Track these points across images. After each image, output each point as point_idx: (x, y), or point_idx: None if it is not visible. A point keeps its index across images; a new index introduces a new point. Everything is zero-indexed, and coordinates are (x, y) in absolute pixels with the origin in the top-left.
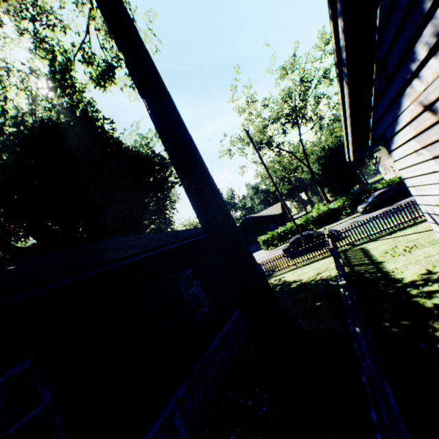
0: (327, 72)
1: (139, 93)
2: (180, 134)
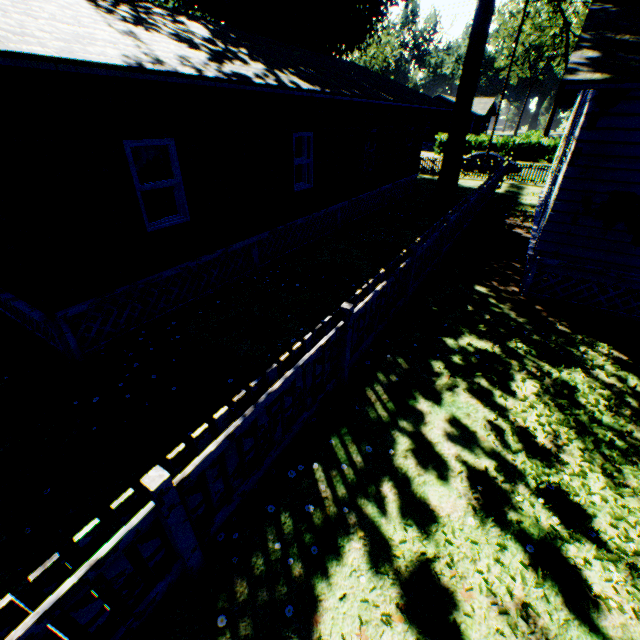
0: None
1: None
2: (483, 41)
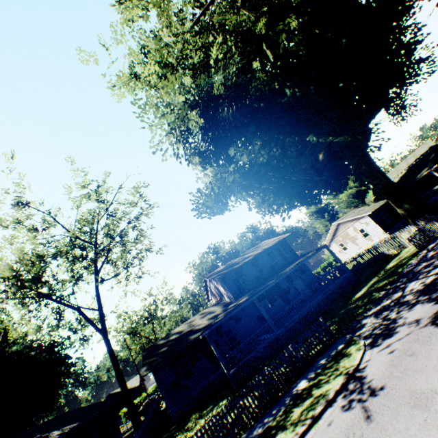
0: (168, 293)
1: (112, 361)
2: (121, 371)
